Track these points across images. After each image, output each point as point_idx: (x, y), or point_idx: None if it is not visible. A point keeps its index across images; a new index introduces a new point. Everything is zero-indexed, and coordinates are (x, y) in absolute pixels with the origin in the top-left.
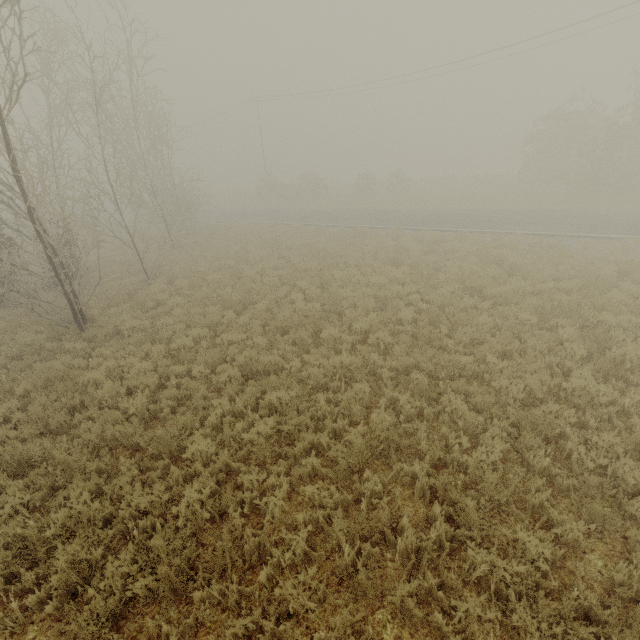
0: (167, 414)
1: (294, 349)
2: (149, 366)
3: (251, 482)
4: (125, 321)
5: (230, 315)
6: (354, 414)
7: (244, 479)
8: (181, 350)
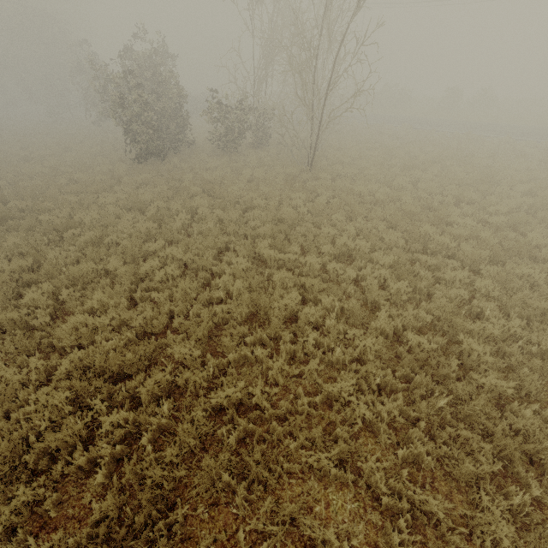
0: (417, 212)
1: (479, 195)
2: (388, 190)
3: (505, 237)
4: (337, 170)
5: (416, 173)
6: (545, 225)
7: (505, 234)
8: (396, 187)
